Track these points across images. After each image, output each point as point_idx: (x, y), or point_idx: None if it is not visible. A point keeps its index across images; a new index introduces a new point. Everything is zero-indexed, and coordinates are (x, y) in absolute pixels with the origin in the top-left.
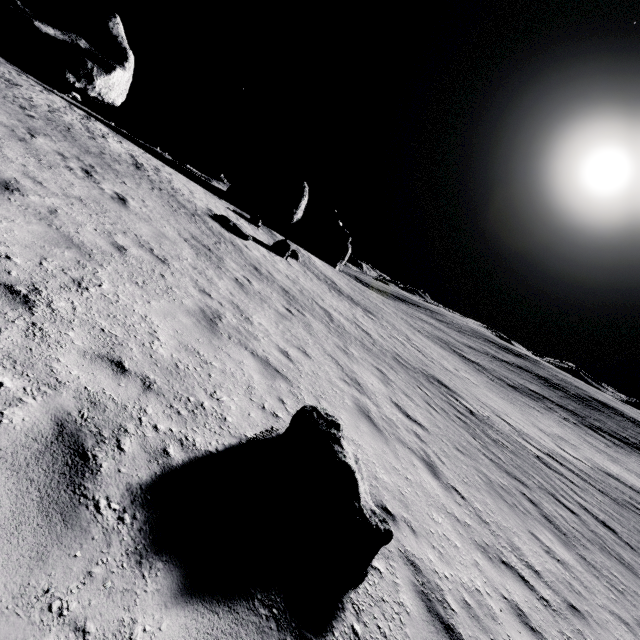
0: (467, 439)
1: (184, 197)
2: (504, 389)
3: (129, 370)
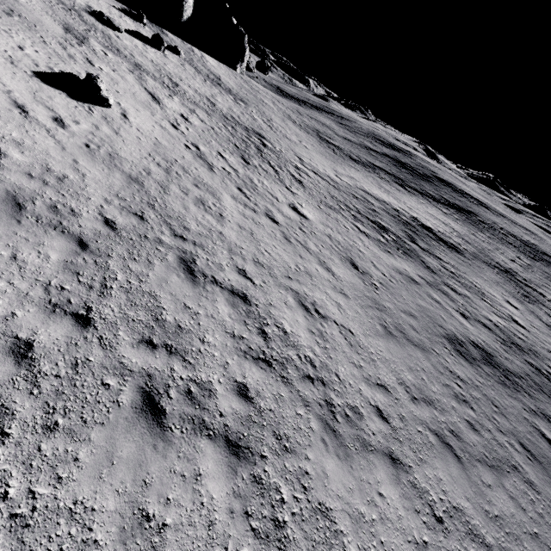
0: (231, 140)
1: None
2: (340, 158)
3: (28, 56)
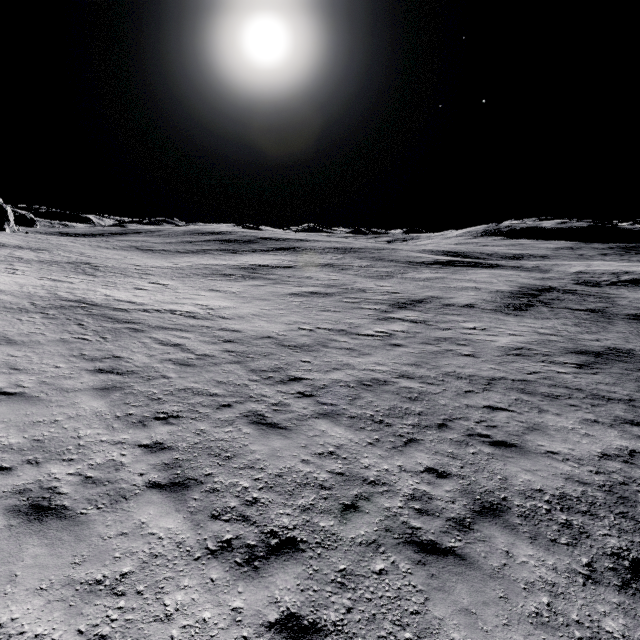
0: (66, 270)
1: None
2: (170, 255)
3: None
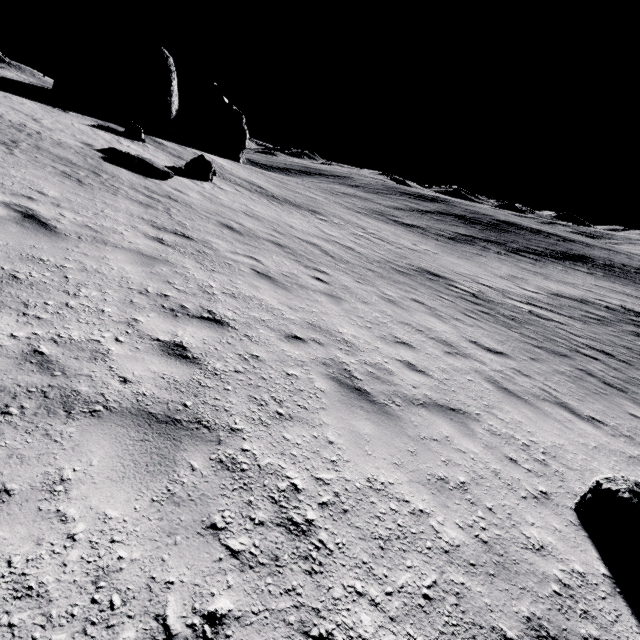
0: (513, 337)
1: (46, 139)
2: (450, 245)
3: (521, 639)
